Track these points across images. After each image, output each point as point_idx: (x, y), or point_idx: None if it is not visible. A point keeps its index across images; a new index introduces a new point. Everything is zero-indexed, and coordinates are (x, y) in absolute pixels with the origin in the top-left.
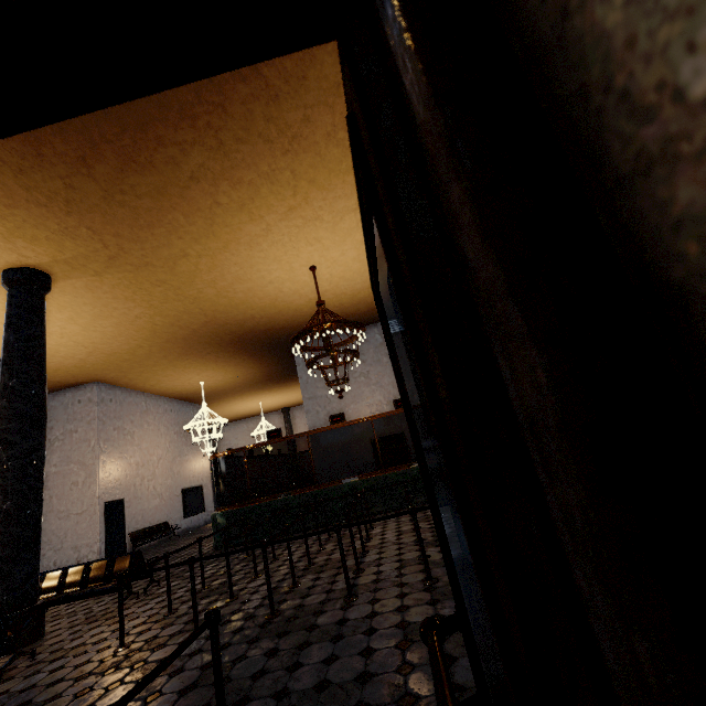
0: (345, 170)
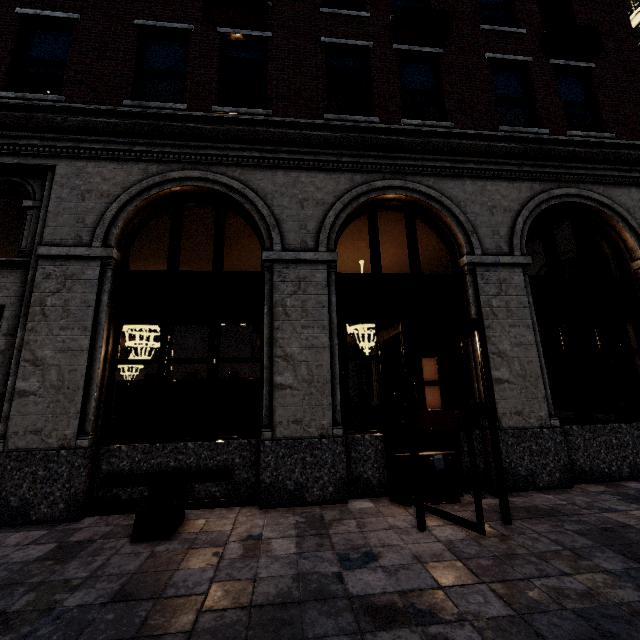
0: (155, 257)
